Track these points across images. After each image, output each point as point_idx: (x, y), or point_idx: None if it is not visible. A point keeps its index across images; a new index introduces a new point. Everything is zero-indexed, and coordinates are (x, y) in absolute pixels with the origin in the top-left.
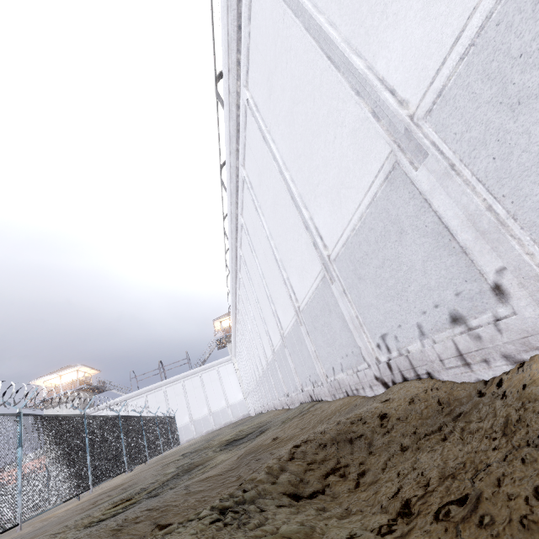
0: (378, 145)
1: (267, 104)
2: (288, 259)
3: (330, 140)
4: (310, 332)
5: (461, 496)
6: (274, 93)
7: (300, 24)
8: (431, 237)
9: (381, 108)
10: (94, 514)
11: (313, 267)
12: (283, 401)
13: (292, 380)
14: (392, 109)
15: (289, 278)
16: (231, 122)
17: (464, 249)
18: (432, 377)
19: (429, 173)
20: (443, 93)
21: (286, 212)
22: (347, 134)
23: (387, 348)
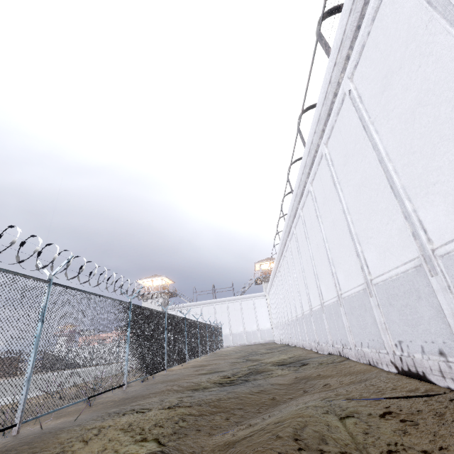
0: (413, 247)
1: (341, 167)
2: (338, 262)
3: (384, 222)
4: (347, 313)
5: (411, 420)
6: (348, 167)
7: (375, 156)
8: (435, 309)
9: (418, 234)
10: (213, 378)
11: (358, 278)
12: (313, 345)
13: (325, 335)
14: (423, 242)
15: (336, 272)
16: (308, 158)
17: (450, 325)
18: (425, 375)
19: (437, 283)
20: (449, 254)
21: (343, 235)
22: (396, 228)
23: (401, 349)
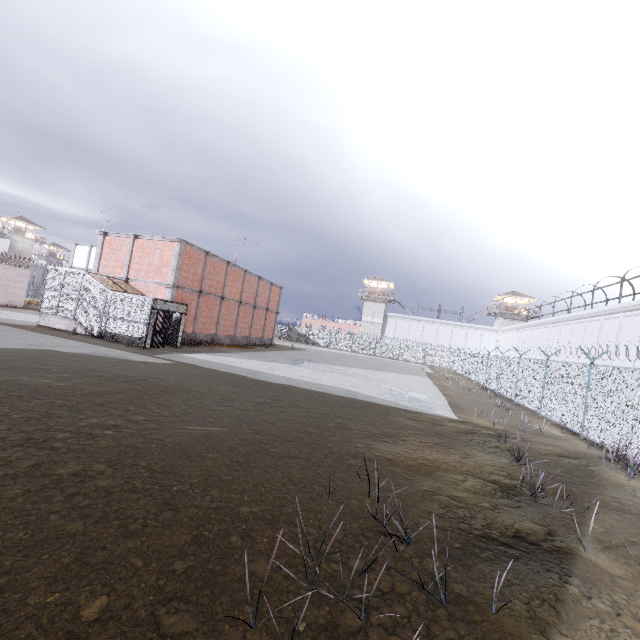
0: None
1: None
2: None
3: None
4: None
5: None
6: None
7: None
8: None
9: None
10: None
11: None
12: None
13: None
14: None
15: None
16: None
17: None
18: None
19: None
20: None
21: None
22: None
23: None
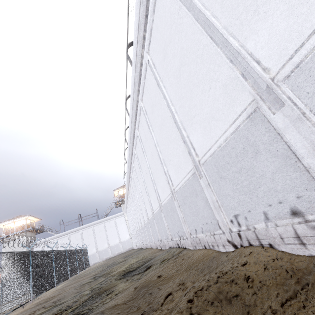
0: (243, 95)
1: (162, 64)
2: (168, 159)
3: (206, 89)
4: (180, 205)
5: None
6: (168, 58)
7: (191, 16)
8: (281, 158)
9: (249, 72)
10: None
11: (186, 166)
12: (157, 244)
13: (165, 232)
14: (259, 73)
15: (168, 171)
16: (136, 73)
17: (307, 169)
18: (273, 247)
19: (285, 116)
20: (300, 66)
21: (170, 131)
22: (219, 86)
23: (238, 223)
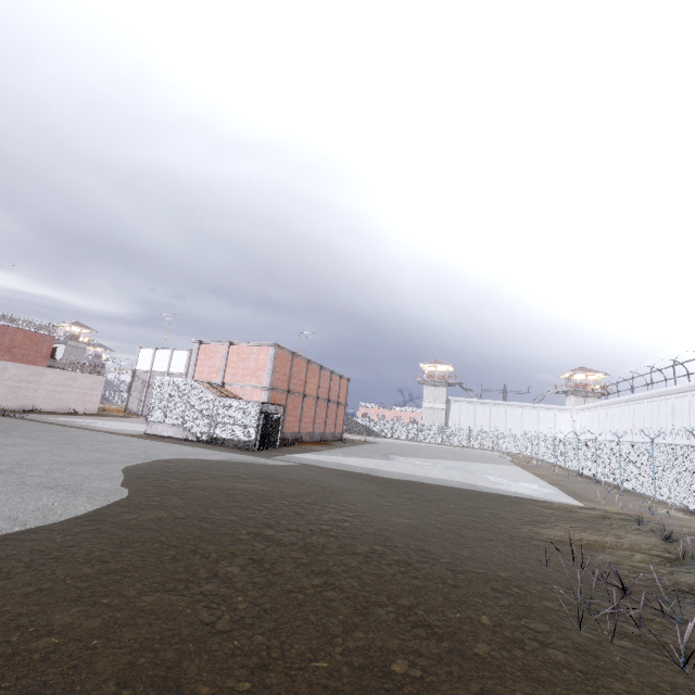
0: None
1: None
2: None
3: None
4: None
5: None
6: None
7: None
8: None
9: None
10: None
11: None
12: None
13: None
14: None
15: None
16: None
17: None
18: None
19: None
20: None
21: None
22: None
23: None
